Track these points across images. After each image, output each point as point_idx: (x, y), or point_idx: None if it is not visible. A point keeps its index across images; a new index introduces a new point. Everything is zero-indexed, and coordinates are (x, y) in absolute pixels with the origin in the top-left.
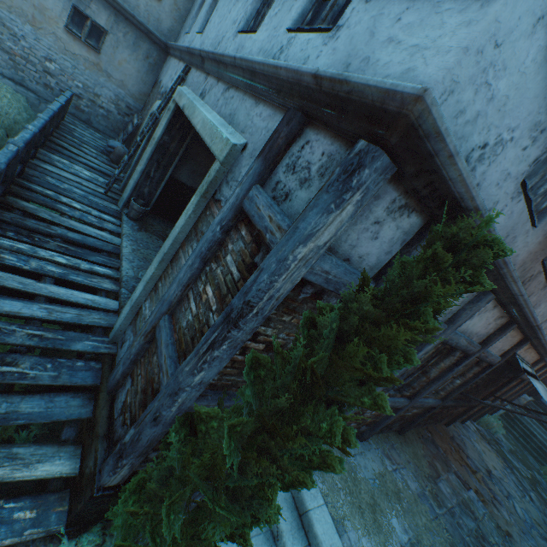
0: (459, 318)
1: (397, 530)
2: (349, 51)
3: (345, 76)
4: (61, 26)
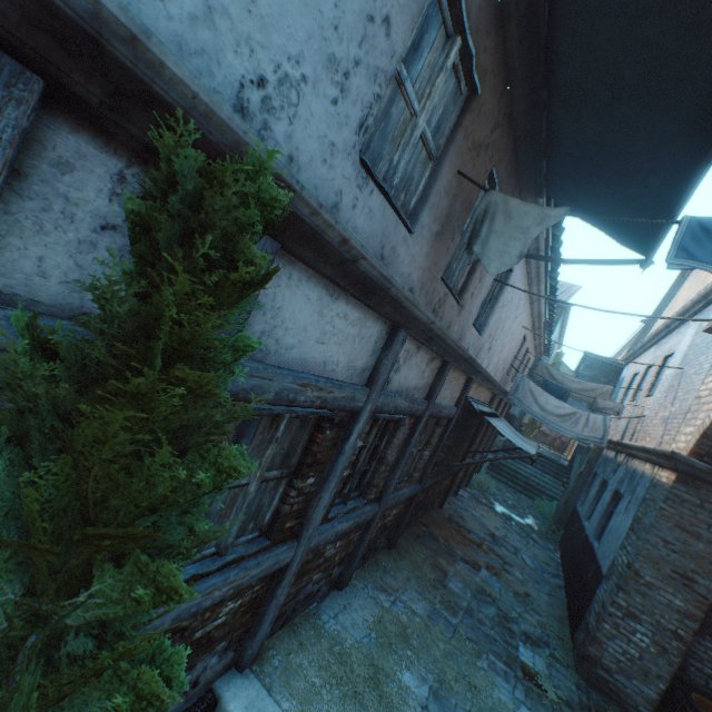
0: (379, 373)
1: (414, 687)
2: None
3: None
4: None
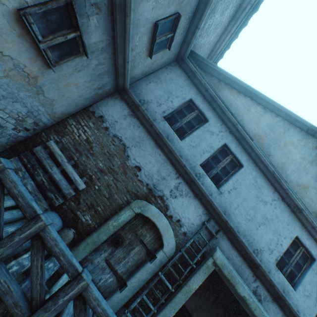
0: None
1: None
2: None
3: None
4: (9, 1)
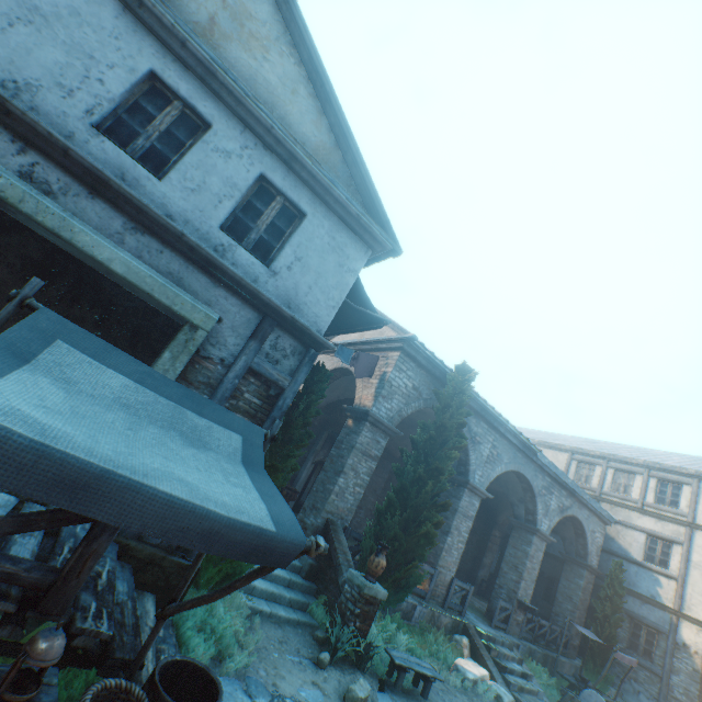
0: None
1: None
2: (287, 295)
3: (310, 328)
4: None
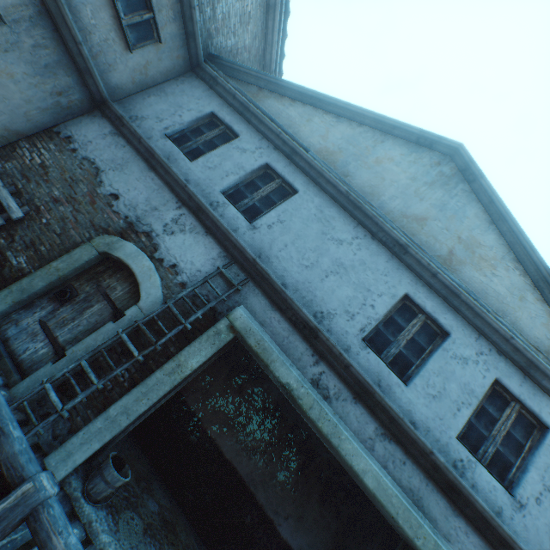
0: None
1: None
2: (539, 540)
3: None
4: None
